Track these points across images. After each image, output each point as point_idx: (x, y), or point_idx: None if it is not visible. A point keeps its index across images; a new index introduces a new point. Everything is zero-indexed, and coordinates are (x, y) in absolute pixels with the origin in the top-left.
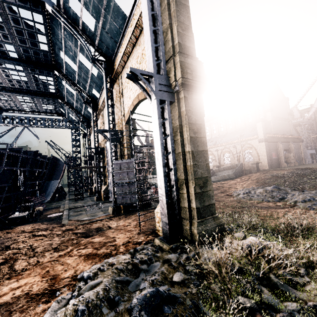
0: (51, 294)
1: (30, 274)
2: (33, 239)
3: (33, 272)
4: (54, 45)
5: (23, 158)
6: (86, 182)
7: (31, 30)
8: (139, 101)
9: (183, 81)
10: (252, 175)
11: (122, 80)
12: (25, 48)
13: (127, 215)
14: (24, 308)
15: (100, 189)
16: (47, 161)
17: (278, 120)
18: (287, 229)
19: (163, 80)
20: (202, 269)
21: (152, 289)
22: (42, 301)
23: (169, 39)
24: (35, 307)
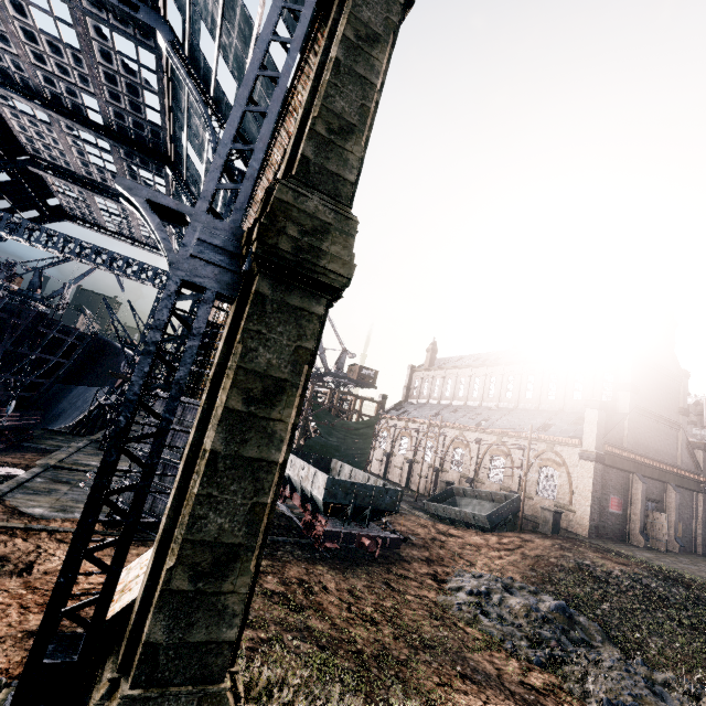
0: None
1: None
2: None
3: None
4: (174, 118)
5: (8, 319)
6: None
7: (133, 80)
8: None
9: (261, 251)
10: (533, 539)
11: None
12: (117, 109)
13: None
14: None
15: None
16: (76, 341)
17: (647, 418)
18: None
19: (217, 235)
20: None
21: None
22: None
23: (291, 143)
24: None
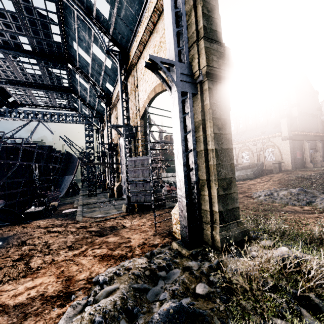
0: (66, 297)
1: (45, 273)
2: (48, 236)
3: (48, 271)
4: (67, 36)
5: (38, 153)
6: (99, 178)
7: (45, 21)
8: (156, 94)
9: (208, 70)
10: (274, 175)
11: (137, 72)
12: (38, 40)
13: (141, 214)
14: (38, 311)
15: (113, 186)
16: (61, 156)
17: (304, 116)
18: (319, 238)
19: (185, 70)
20: (228, 281)
21: (175, 303)
22: (57, 305)
23: (193, 22)
24: (50, 311)
